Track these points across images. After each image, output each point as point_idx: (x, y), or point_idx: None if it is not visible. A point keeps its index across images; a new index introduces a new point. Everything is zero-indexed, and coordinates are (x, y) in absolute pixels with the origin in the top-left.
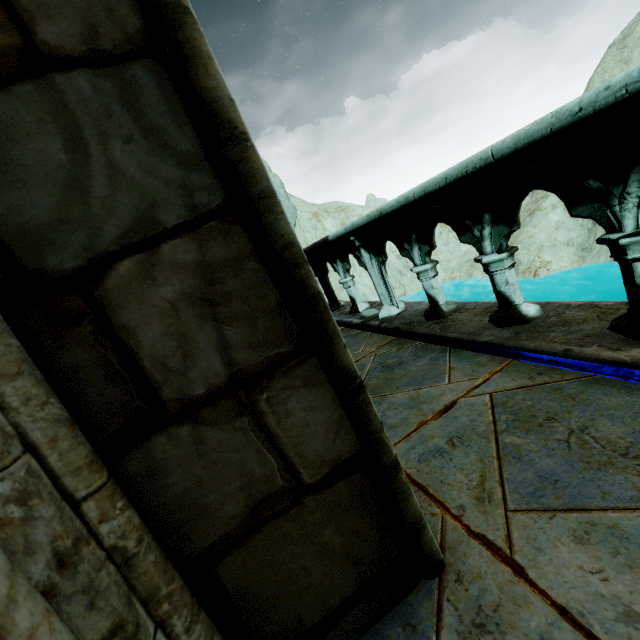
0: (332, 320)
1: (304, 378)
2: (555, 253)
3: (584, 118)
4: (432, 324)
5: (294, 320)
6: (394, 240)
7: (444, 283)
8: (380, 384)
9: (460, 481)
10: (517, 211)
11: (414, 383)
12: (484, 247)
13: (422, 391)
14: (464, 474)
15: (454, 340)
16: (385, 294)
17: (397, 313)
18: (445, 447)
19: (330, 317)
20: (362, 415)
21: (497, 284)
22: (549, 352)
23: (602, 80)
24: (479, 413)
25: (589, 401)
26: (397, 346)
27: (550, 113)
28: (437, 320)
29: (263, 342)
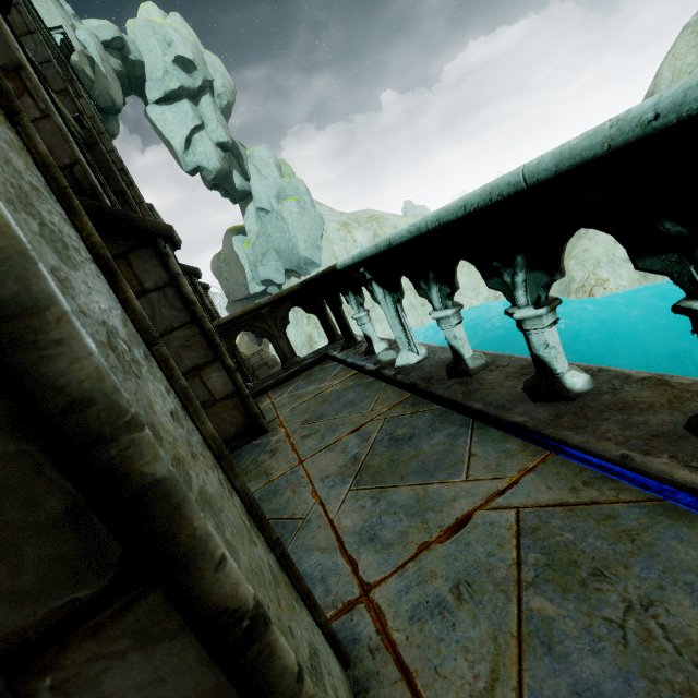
0: (187, 527)
1: (138, 630)
2: (613, 270)
3: (662, 129)
4: (454, 384)
5: (112, 531)
6: (409, 276)
7: (487, 302)
8: (383, 467)
9: (461, 675)
10: (560, 254)
11: (423, 473)
12: (517, 298)
13: (431, 488)
14: (468, 661)
15: (478, 412)
16: (402, 337)
17: (417, 361)
18: (448, 599)
19: (182, 523)
20: (255, 681)
21: (534, 346)
22: (600, 455)
23: (673, 69)
24: (500, 542)
25: (656, 549)
26: (412, 408)
27: (608, 120)
28: (461, 378)
29: (38, 586)
